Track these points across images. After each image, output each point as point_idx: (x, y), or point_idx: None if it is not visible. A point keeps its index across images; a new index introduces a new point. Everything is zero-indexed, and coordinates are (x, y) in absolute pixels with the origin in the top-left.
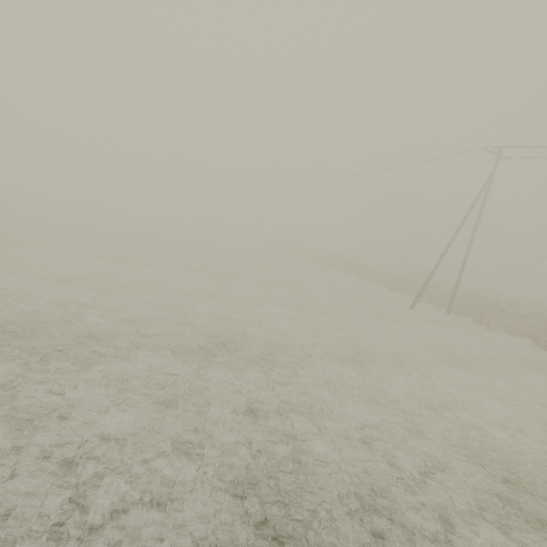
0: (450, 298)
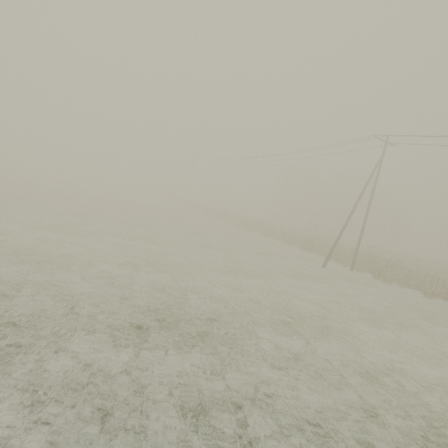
0: (353, 257)
